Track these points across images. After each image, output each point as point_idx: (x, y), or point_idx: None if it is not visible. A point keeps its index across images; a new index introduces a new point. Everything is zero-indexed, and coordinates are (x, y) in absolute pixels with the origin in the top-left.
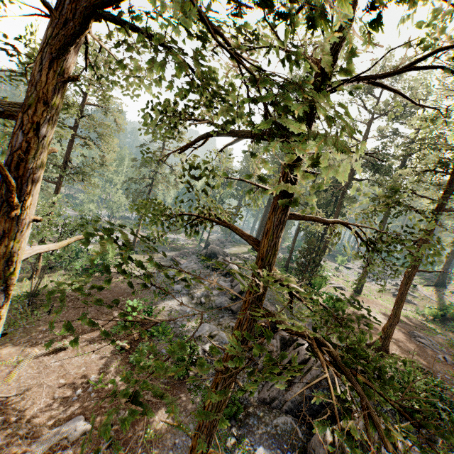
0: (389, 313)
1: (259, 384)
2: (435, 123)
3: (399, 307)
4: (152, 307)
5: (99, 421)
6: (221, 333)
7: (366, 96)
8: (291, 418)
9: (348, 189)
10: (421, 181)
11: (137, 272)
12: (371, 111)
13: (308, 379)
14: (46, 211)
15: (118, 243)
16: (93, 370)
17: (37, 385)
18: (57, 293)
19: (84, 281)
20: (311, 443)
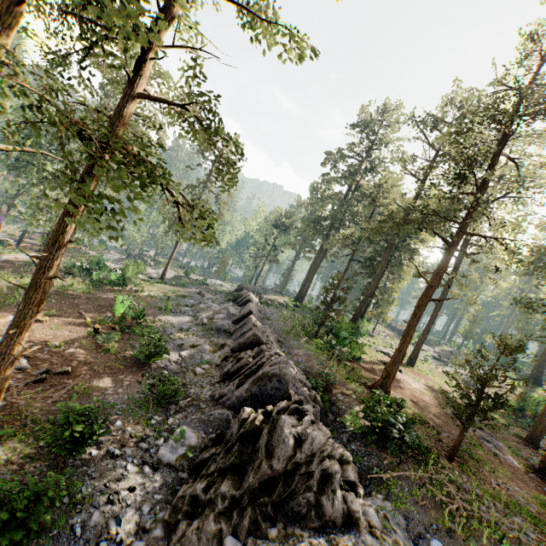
0: (438, 389)
1: (217, 386)
2: (463, 138)
3: (404, 341)
4: (143, 309)
5: (39, 368)
6: (205, 345)
7: (431, 130)
8: (231, 412)
9: (406, 235)
10: (438, 197)
11: (154, 294)
12: (433, 144)
13: (258, 375)
14: (66, 201)
15: (153, 275)
16: (58, 340)
17: (2, 335)
18: (63, 289)
19: (95, 289)
20: (233, 424)
